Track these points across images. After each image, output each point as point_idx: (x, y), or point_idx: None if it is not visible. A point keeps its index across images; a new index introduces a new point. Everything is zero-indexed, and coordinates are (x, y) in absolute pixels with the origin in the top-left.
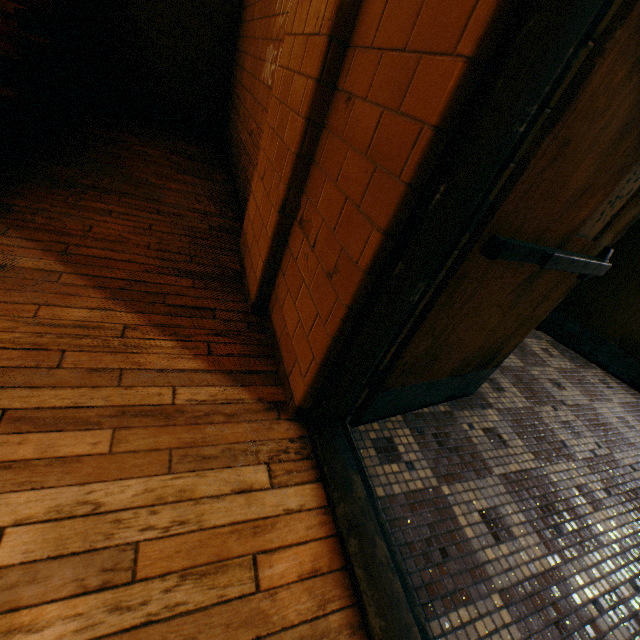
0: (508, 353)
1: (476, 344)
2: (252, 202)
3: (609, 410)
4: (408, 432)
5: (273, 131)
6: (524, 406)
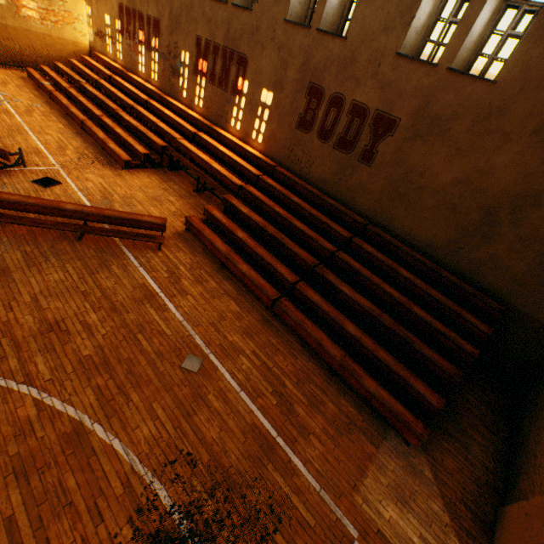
0: None
1: None
2: (515, 508)
3: None
4: None
5: (540, 509)
6: None
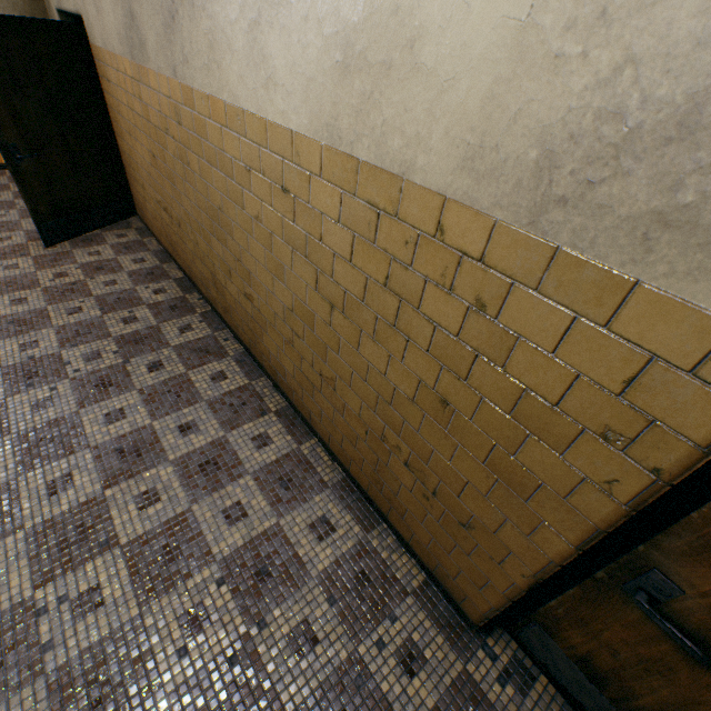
0: None
1: None
2: None
3: None
4: None
5: None
6: None
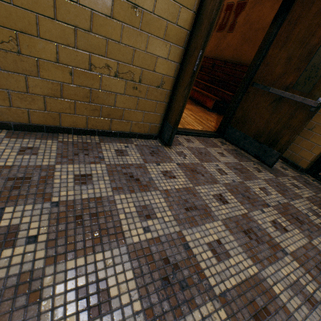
0: (285, 146)
1: (261, 125)
2: None
3: None
4: (232, 148)
5: None
6: (298, 194)
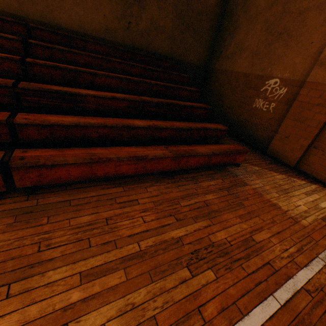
0: None
1: None
2: (277, 142)
3: None
4: None
5: (292, 127)
6: None
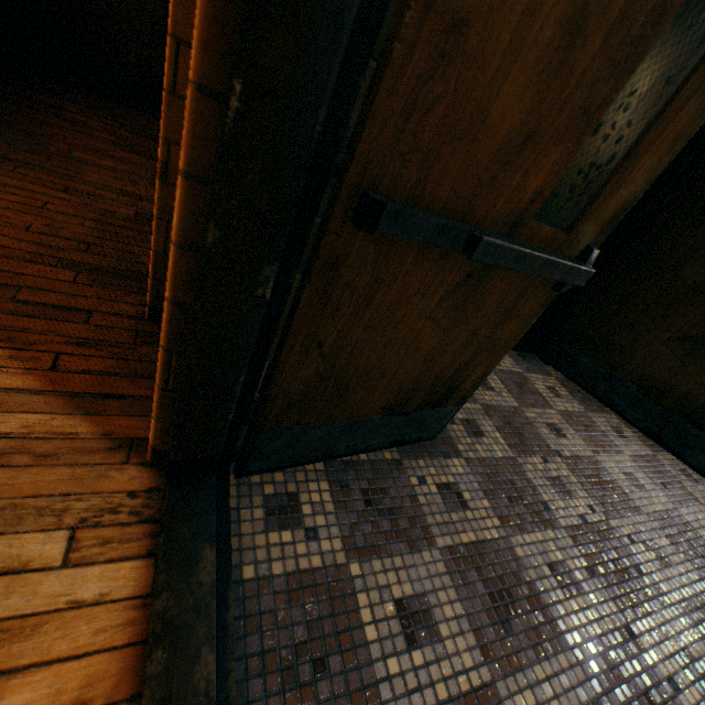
0: (473, 388)
1: (412, 372)
2: None
3: (616, 464)
4: (326, 486)
5: None
6: (505, 456)
